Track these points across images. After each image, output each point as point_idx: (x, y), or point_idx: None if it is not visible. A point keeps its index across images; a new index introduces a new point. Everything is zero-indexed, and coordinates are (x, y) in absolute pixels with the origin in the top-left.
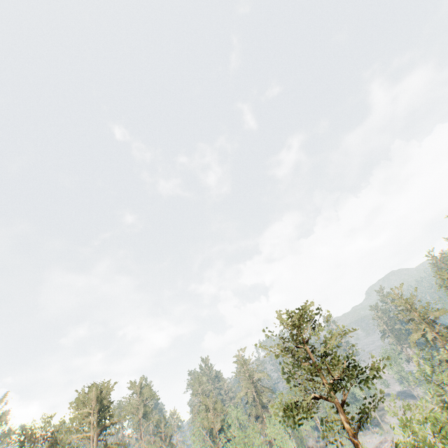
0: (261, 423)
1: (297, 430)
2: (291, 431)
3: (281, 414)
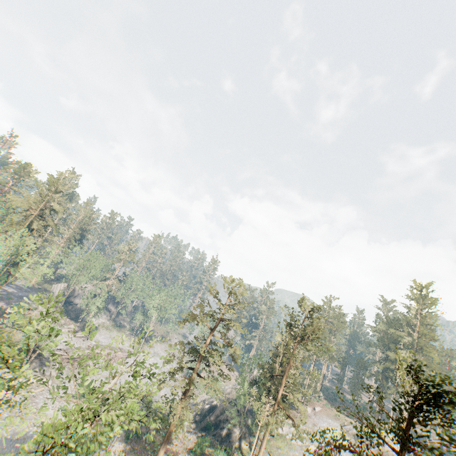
0: (1, 234)
1: (16, 268)
2: (5, 262)
3: (17, 243)
